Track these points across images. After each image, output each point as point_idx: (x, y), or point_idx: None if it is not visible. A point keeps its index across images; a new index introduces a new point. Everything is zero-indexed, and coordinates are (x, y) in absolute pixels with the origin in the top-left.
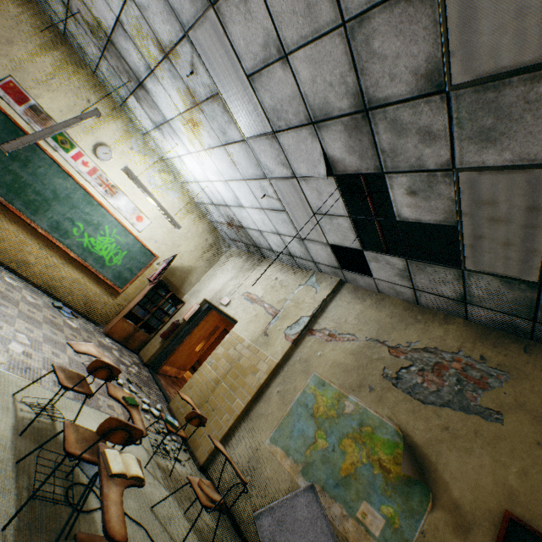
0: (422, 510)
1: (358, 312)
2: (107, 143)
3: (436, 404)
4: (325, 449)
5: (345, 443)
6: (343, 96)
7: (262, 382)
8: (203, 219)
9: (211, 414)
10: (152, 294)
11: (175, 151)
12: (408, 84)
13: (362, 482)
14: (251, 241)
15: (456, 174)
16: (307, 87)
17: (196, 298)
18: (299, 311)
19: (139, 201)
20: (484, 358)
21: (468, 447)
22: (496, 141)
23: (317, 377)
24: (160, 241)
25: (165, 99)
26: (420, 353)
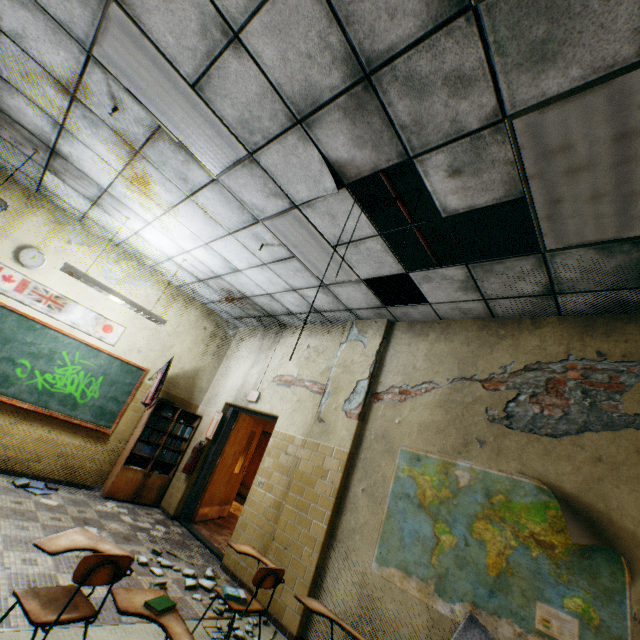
0: (619, 585)
1: (426, 352)
2: (32, 244)
3: (571, 432)
4: (455, 546)
5: (479, 528)
6: (330, 68)
7: (337, 485)
8: (193, 304)
9: (284, 555)
10: (154, 420)
11: (129, 227)
12: (416, 15)
13: (524, 575)
14: (262, 311)
15: (509, 125)
16: (278, 72)
17: (215, 405)
18: (352, 376)
19: (100, 307)
20: (603, 354)
21: (638, 474)
22: (556, 57)
23: (406, 452)
24: (145, 349)
25: (92, 160)
26: (522, 375)
